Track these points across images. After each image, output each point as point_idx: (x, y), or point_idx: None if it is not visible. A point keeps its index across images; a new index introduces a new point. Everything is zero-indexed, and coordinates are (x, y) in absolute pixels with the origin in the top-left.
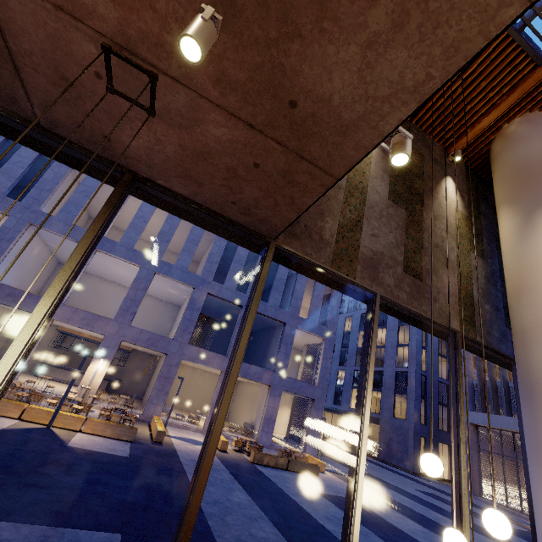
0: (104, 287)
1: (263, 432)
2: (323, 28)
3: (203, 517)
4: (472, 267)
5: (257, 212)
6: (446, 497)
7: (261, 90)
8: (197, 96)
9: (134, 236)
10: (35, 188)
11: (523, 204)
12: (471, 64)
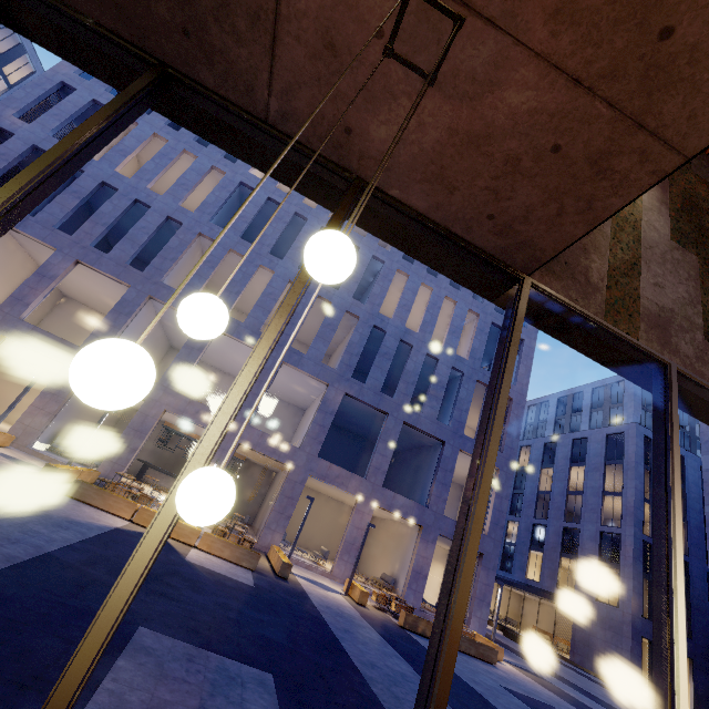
0: (218, 379)
1: (410, 590)
2: None
3: (363, 679)
4: None
5: (520, 230)
6: None
7: (621, 16)
8: (512, 43)
9: (261, 316)
10: (159, 257)
11: None
12: None
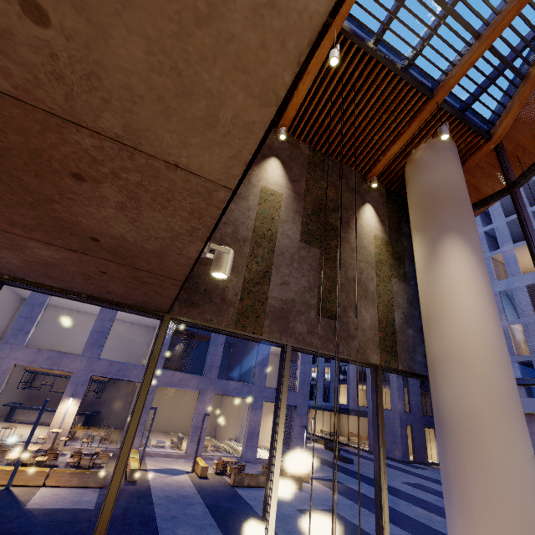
0: (74, 318)
1: (248, 447)
2: (70, 197)
3: None
4: (393, 293)
5: (135, 298)
6: (432, 485)
7: (57, 230)
8: (4, 232)
9: None
10: None
11: (429, 232)
12: (370, 100)
